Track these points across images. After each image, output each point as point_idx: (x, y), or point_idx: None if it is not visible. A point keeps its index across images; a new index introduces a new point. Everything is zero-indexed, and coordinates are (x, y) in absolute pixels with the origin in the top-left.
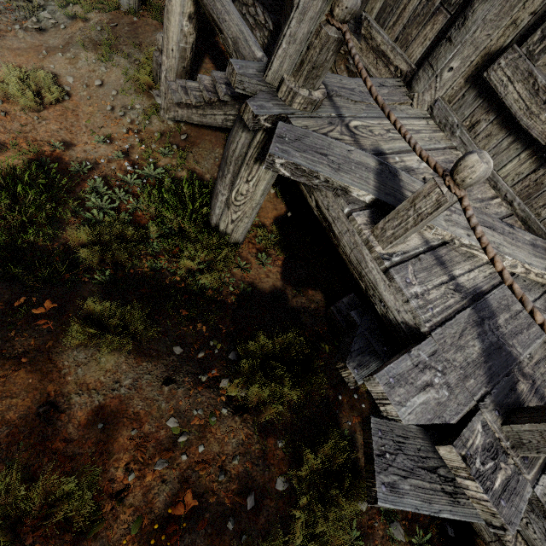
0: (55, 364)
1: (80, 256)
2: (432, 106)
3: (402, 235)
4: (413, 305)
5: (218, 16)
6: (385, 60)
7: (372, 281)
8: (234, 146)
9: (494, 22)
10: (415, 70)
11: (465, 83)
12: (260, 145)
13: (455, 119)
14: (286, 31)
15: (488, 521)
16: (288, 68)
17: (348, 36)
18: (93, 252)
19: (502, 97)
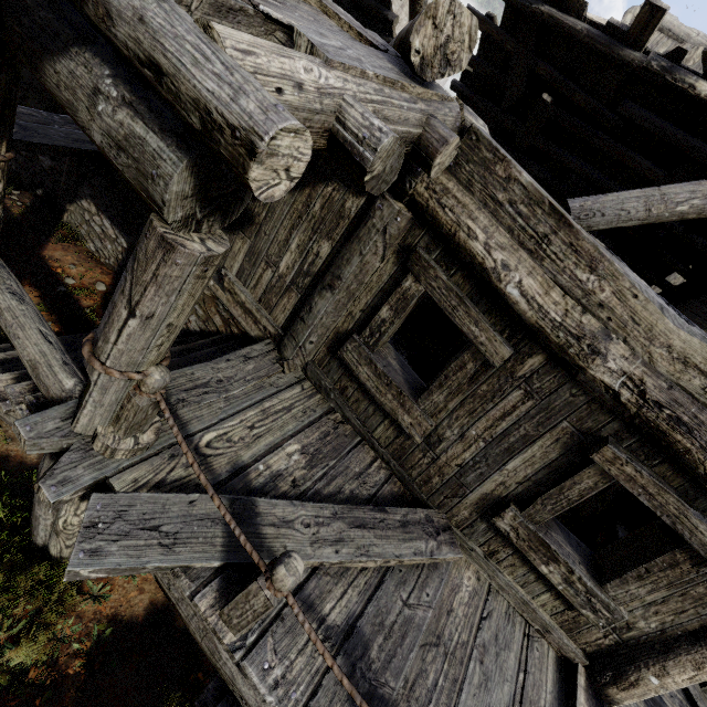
0: None
1: None
2: (305, 368)
3: (247, 626)
4: (271, 705)
5: (8, 330)
6: (253, 317)
7: (229, 676)
8: None
9: (335, 313)
10: (281, 335)
11: (328, 352)
12: None
13: (327, 383)
14: (88, 399)
15: None
16: (102, 421)
17: (163, 405)
18: None
19: (357, 375)
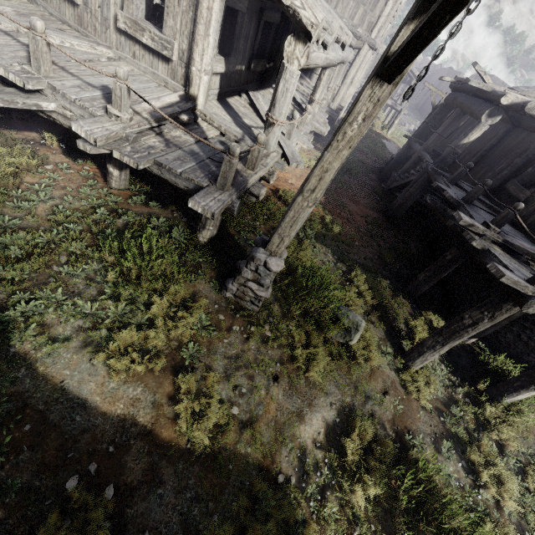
0: None
1: None
2: None
3: None
4: None
5: None
6: None
7: None
8: None
9: None
10: None
11: None
12: None
13: None
14: None
15: (23, 86)
16: None
17: None
18: None
19: None
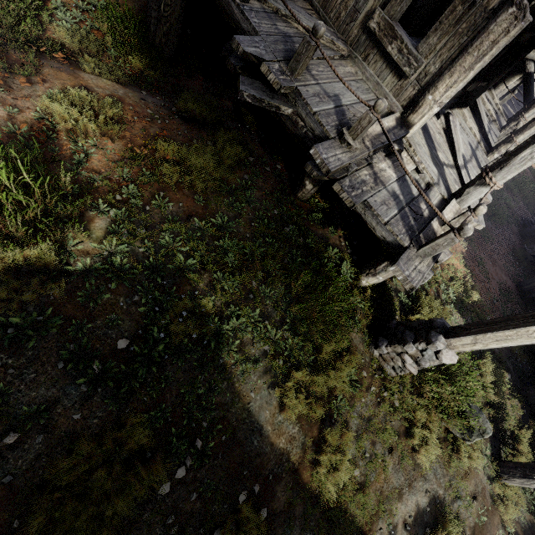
0: (79, 76)
1: (66, 43)
2: None
3: None
4: (253, 24)
5: None
6: None
7: (237, 20)
8: None
9: None
10: None
11: None
12: None
13: None
14: None
15: (277, 89)
16: None
17: None
18: (73, 43)
19: None
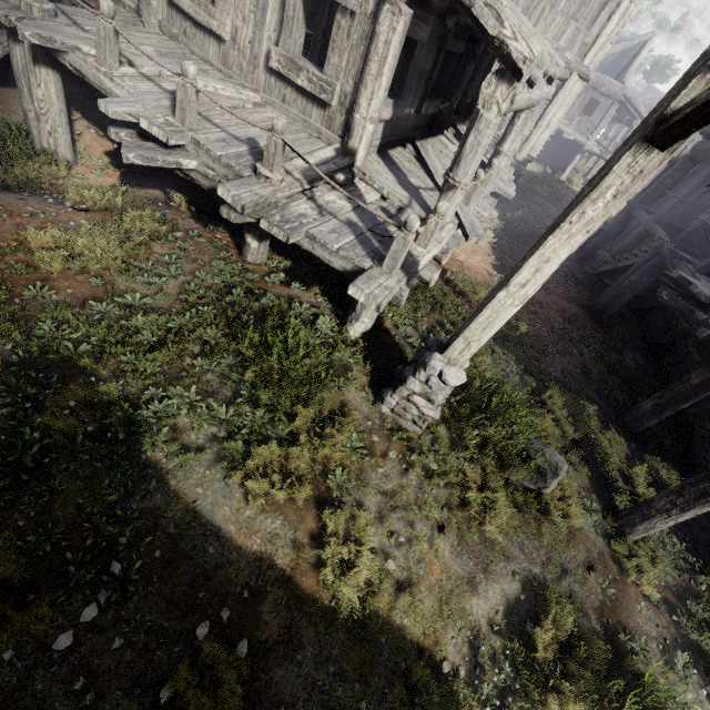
0: None
1: None
2: (160, 27)
3: (106, 56)
4: (126, 87)
5: None
6: (121, 4)
7: (109, 89)
8: (15, 60)
9: None
10: (139, 5)
11: (168, 7)
12: (30, 50)
13: (174, 30)
14: None
15: (166, 141)
16: None
17: None
18: None
19: (183, 8)
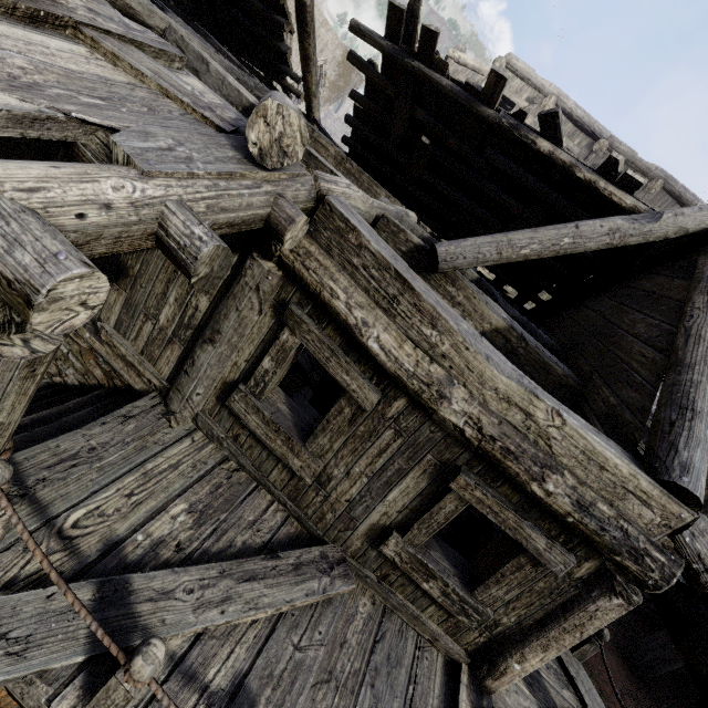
0: None
1: None
2: (195, 418)
3: None
4: None
5: None
6: (136, 370)
7: None
8: None
9: (219, 365)
10: (167, 388)
11: (217, 401)
12: None
13: (219, 432)
14: None
15: None
16: None
17: (4, 503)
18: None
19: (247, 423)
